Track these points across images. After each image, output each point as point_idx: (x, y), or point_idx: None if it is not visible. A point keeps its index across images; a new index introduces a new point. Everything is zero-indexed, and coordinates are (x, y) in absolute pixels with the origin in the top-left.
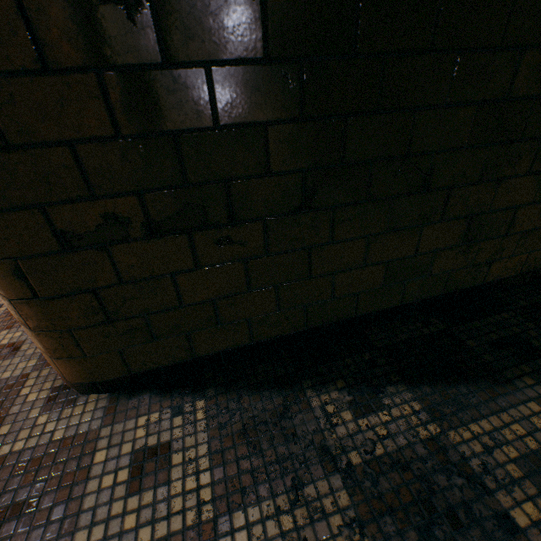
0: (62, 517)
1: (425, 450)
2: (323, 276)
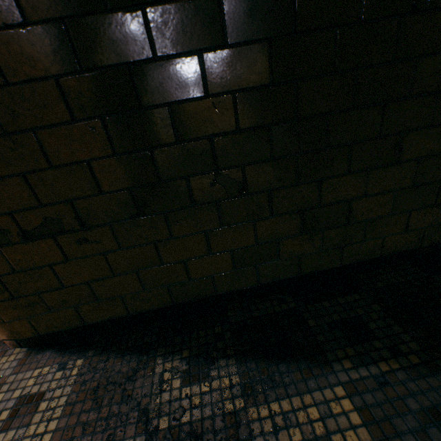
0: None
1: (223, 422)
2: (175, 263)
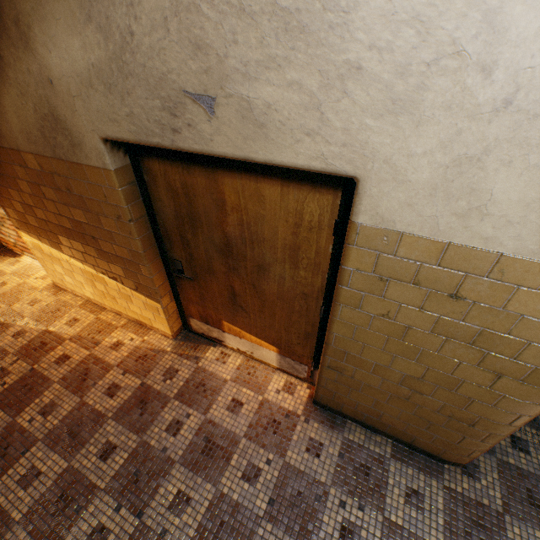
0: (535, 480)
1: None
2: None
